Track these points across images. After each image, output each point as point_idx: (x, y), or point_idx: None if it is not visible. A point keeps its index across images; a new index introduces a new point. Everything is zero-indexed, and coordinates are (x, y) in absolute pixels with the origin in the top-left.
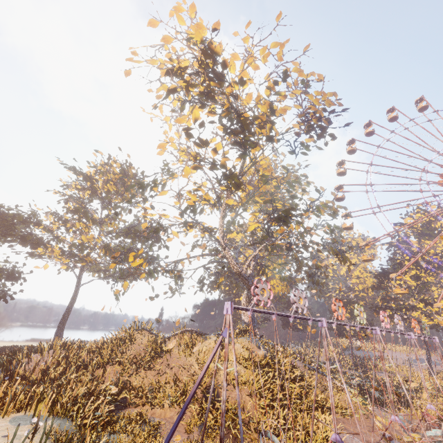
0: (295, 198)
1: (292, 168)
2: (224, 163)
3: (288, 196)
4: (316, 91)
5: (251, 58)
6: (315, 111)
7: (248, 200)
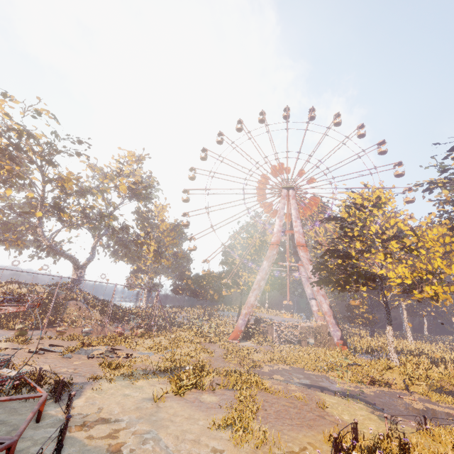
0: (69, 195)
1: (68, 174)
2: (10, 169)
3: (65, 194)
4: (28, 133)
5: (3, 102)
6: (42, 143)
7: (44, 194)
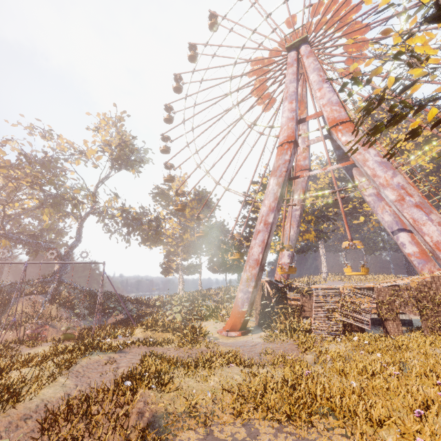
0: None
1: None
2: None
3: None
4: None
5: None
6: None
7: None
